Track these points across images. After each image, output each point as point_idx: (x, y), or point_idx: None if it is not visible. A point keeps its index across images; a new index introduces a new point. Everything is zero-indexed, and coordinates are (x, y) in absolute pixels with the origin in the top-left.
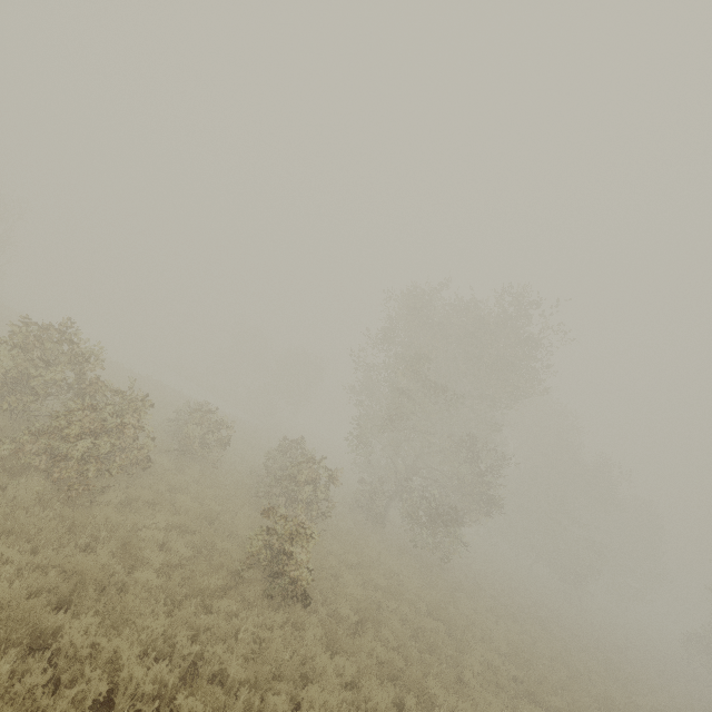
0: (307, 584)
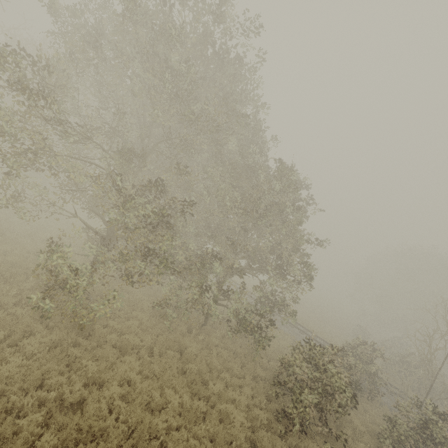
0: None
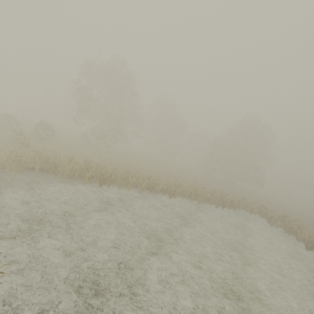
0: (27, 143)
